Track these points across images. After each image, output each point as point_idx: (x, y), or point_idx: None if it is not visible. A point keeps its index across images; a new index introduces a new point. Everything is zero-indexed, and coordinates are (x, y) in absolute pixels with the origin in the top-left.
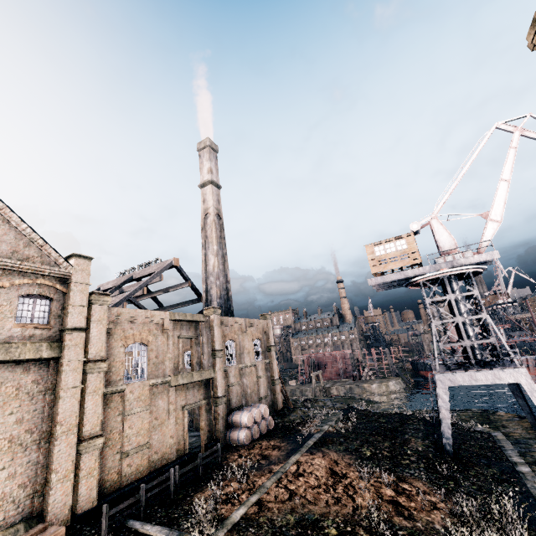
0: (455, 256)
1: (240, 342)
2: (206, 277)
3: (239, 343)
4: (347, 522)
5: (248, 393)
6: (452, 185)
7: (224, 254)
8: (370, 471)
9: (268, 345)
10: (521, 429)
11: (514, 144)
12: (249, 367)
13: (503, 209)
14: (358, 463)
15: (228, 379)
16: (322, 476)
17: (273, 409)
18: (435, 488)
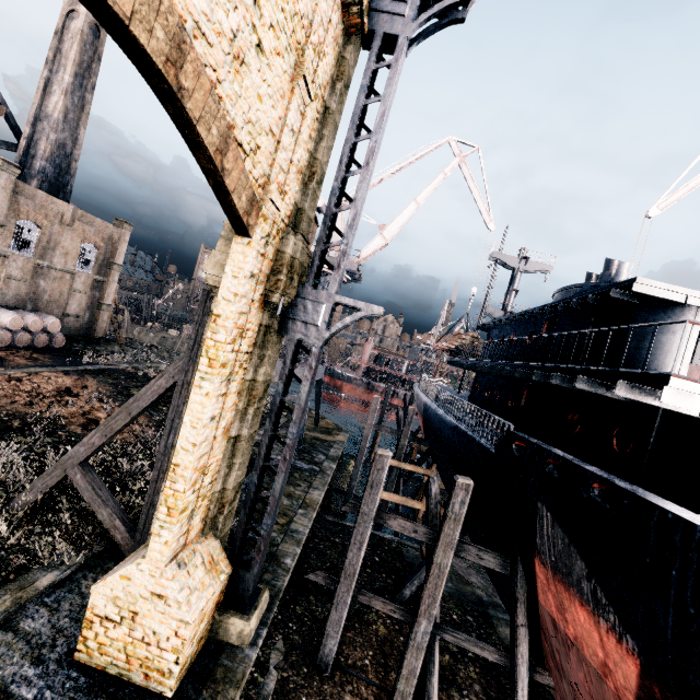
0: (329, 252)
1: (53, 234)
2: (37, 118)
3: (49, 234)
4: (14, 415)
5: (44, 299)
6: (377, 178)
7: (86, 100)
8: (110, 401)
9: (111, 261)
10: (307, 423)
11: (448, 170)
12: (60, 271)
13: (397, 231)
14: (109, 394)
15: (5, 268)
16: (47, 388)
17: (87, 334)
18: (155, 425)
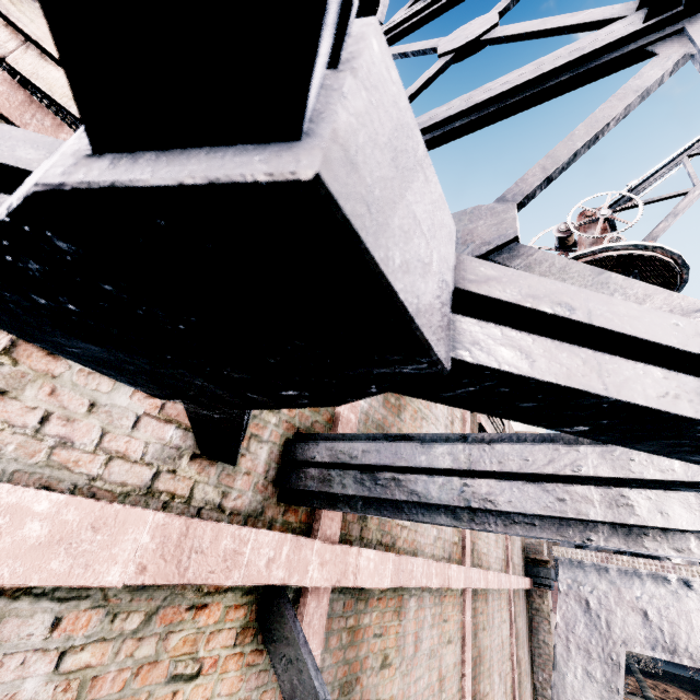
0: None
1: None
2: None
3: None
4: None
5: None
6: None
7: None
8: None
9: None
10: None
11: None
12: None
13: None
14: None
15: None
16: (687, 698)
17: None
18: None
